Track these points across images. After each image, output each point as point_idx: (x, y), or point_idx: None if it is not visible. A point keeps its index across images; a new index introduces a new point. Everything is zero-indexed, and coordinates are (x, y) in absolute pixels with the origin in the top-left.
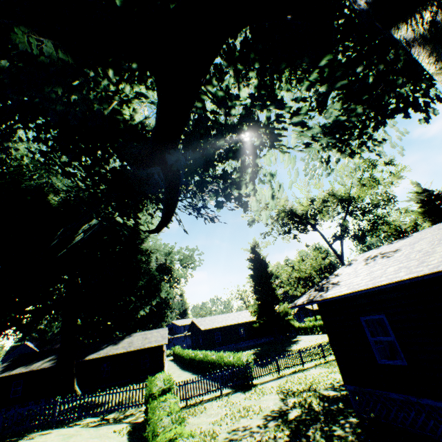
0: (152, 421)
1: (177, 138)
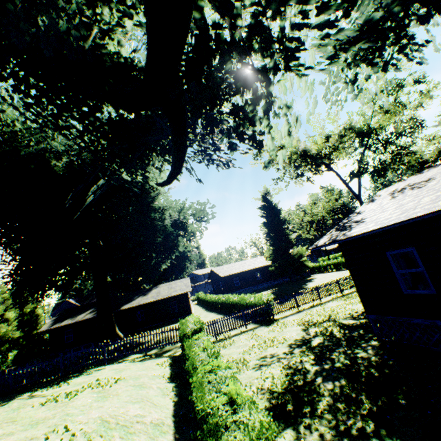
0: (190, 356)
1: (177, 64)
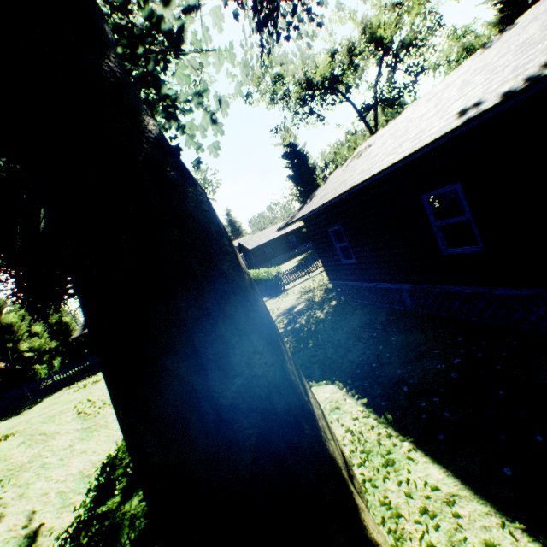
0: None
1: None
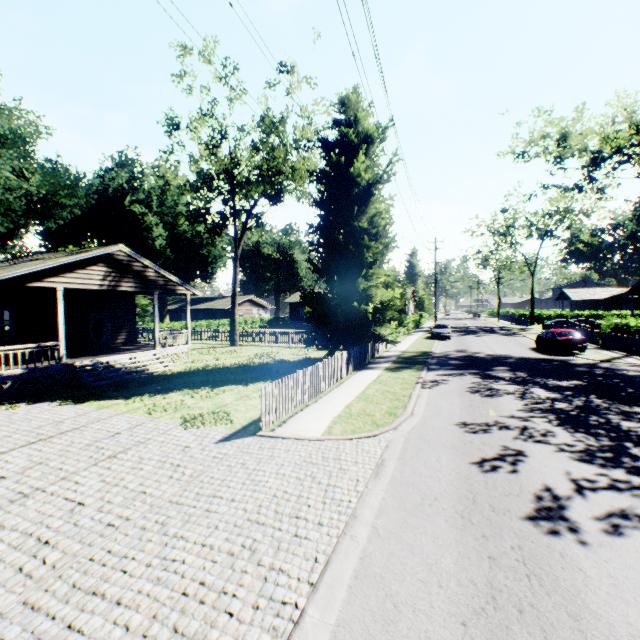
0: None
1: None
